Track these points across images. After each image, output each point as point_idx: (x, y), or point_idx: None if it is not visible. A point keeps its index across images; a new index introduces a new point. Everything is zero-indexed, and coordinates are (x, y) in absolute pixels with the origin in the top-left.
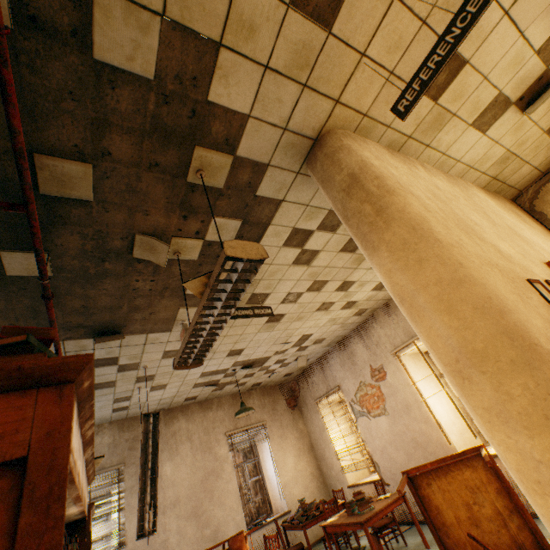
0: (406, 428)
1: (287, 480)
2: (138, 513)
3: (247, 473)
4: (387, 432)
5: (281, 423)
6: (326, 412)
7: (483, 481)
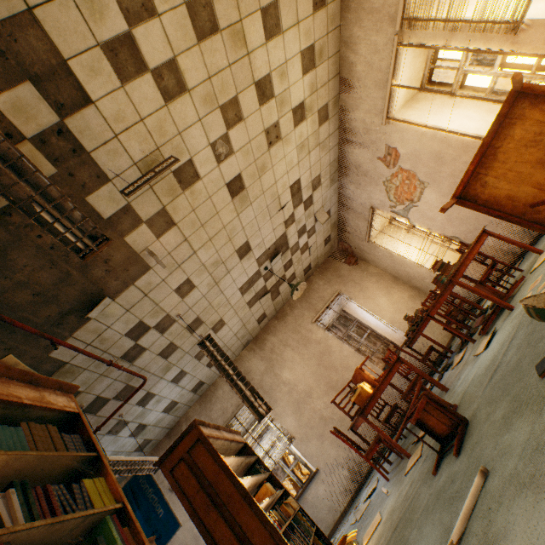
0: (453, 177)
1: (391, 316)
2: (249, 407)
3: (356, 336)
4: (440, 201)
5: (353, 281)
6: (383, 240)
7: (542, 121)
